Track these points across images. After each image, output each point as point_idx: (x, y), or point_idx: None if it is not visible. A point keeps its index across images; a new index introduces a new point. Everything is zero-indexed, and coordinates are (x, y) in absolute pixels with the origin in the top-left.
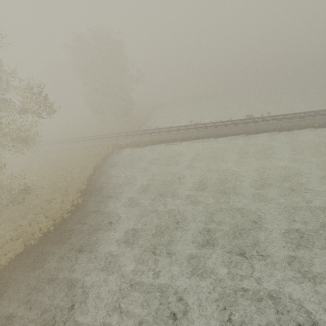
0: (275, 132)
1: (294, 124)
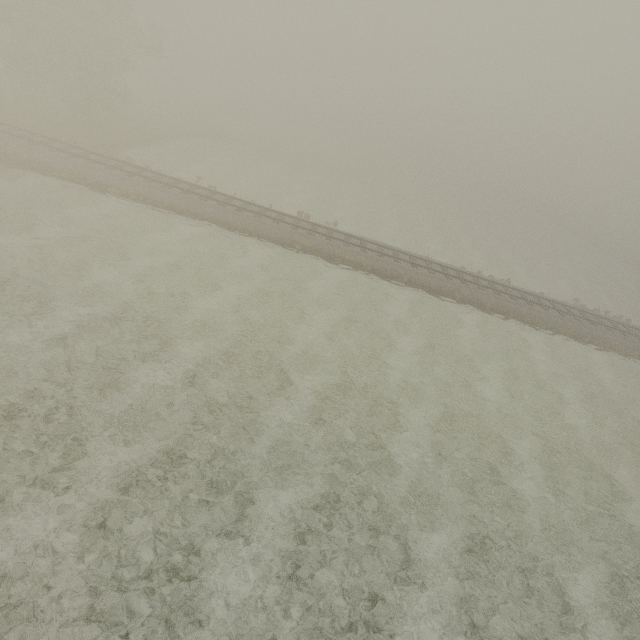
0: (308, 254)
1: (341, 253)
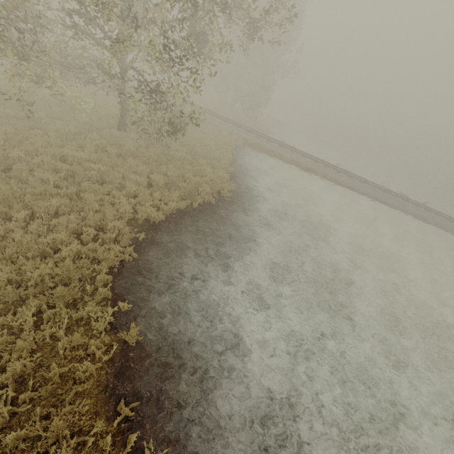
0: (434, 226)
1: None
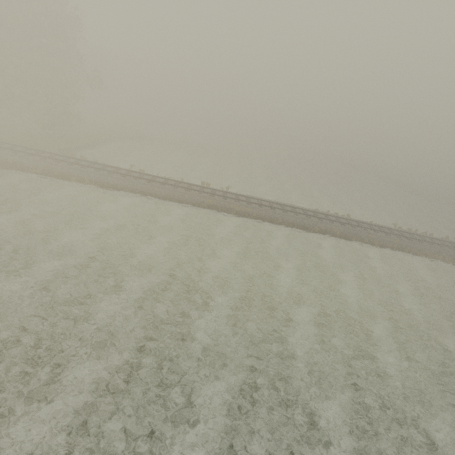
0: (211, 210)
1: (234, 207)
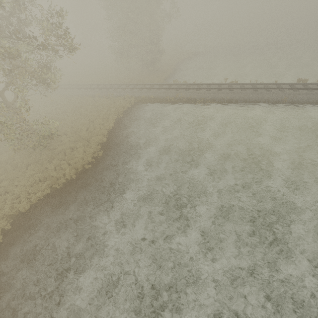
0: None
1: None
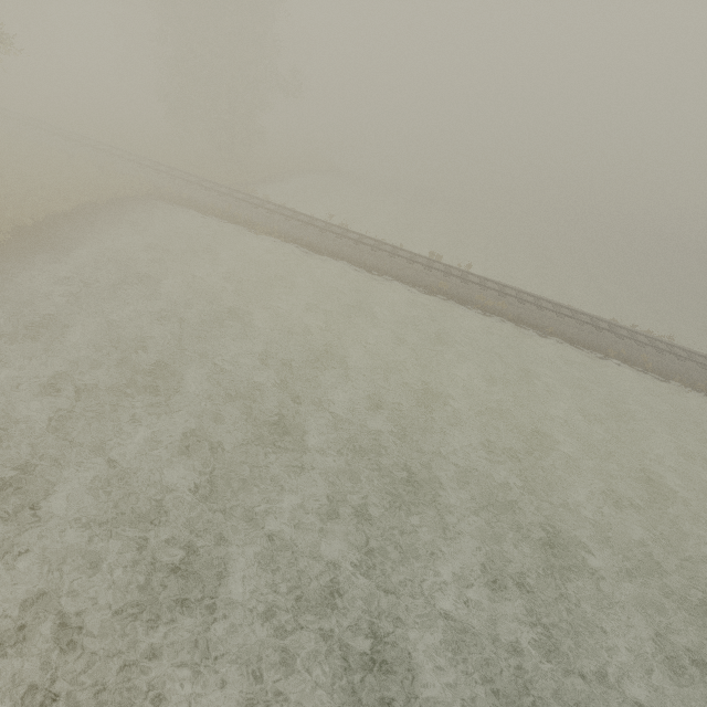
0: (443, 297)
1: (479, 297)
